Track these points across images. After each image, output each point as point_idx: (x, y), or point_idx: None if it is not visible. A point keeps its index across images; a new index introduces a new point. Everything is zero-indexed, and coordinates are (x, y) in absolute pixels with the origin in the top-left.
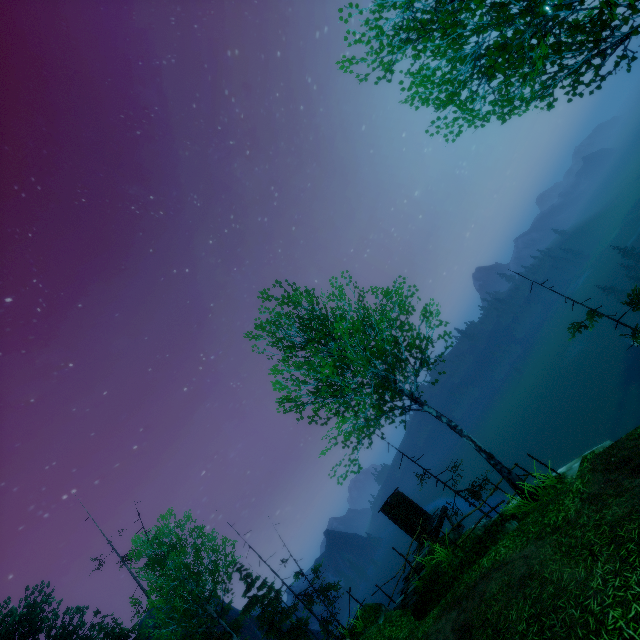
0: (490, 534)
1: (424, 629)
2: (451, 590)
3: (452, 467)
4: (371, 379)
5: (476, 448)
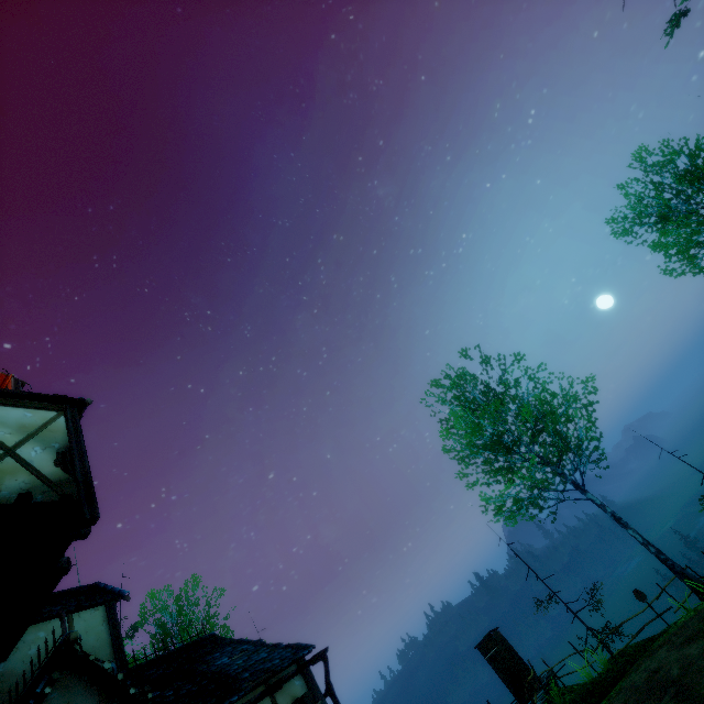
0: (664, 631)
1: (607, 696)
2: (632, 666)
3: (591, 589)
4: (537, 454)
5: (644, 541)
